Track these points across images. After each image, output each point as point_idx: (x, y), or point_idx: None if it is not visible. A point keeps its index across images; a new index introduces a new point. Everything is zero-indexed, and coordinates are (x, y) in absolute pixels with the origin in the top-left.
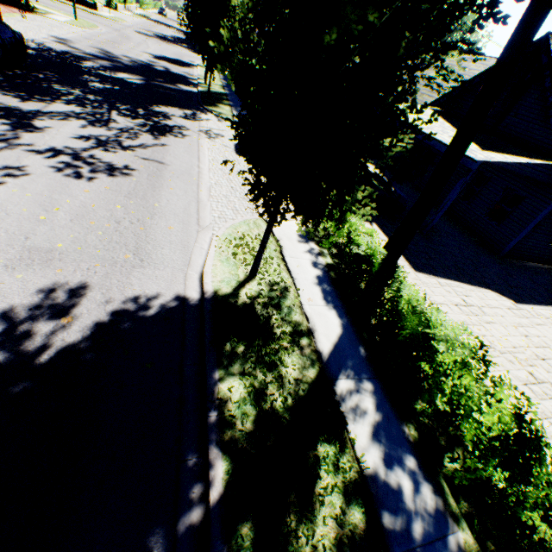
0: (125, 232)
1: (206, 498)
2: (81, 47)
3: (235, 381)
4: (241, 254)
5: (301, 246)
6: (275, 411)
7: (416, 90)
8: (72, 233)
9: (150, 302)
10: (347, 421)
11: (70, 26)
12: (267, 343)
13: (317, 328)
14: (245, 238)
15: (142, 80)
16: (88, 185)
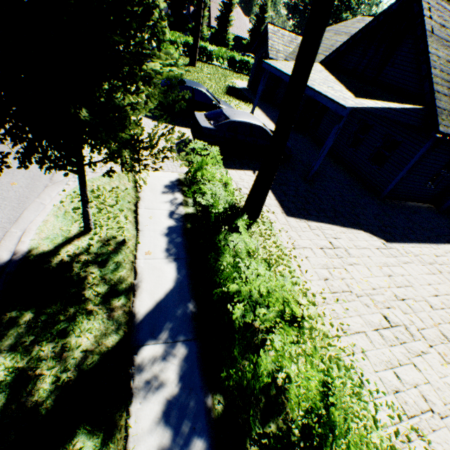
0: None
1: None
2: None
3: None
4: None
5: (164, 196)
6: (35, 398)
7: None
8: None
9: None
10: (131, 401)
11: None
12: (66, 308)
13: (144, 284)
14: (99, 191)
15: None
16: None
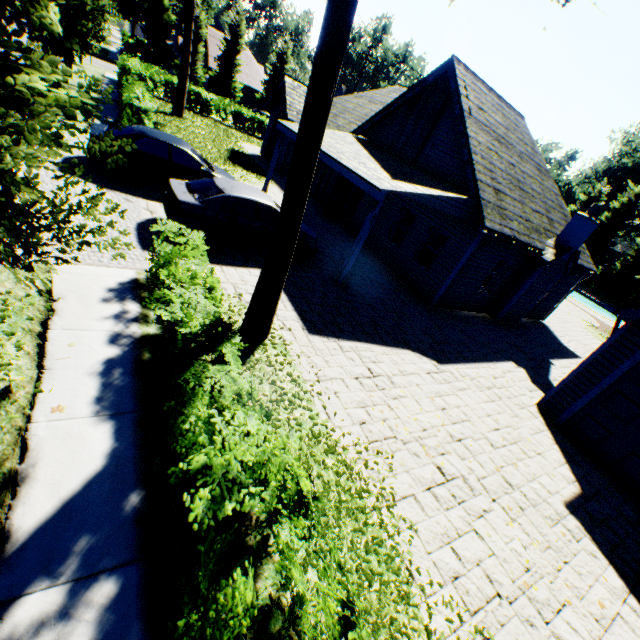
0: None
1: None
2: None
3: None
4: None
5: (104, 308)
6: None
7: None
8: None
9: None
10: None
11: None
12: None
13: (41, 470)
14: None
15: None
16: None
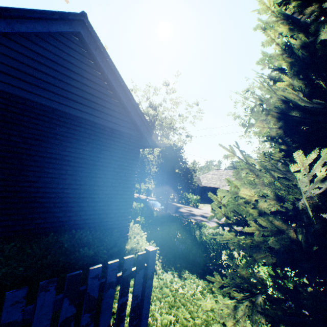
0: None
1: None
2: None
3: None
4: None
5: None
6: None
7: None
8: None
9: None
10: None
11: None
12: None
13: None
14: None
15: None
16: None
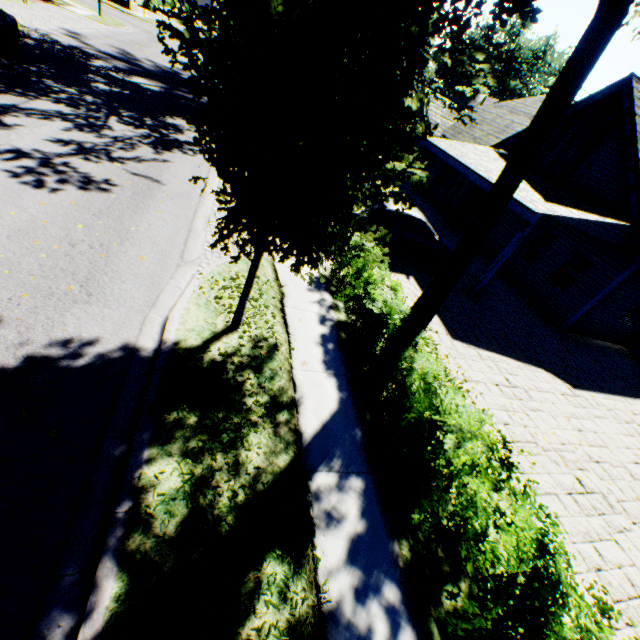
0: (78, 258)
1: (77, 635)
2: (96, 45)
3: (169, 465)
4: (228, 298)
5: (310, 295)
6: (216, 511)
7: (427, 102)
8: (4, 252)
9: (84, 349)
10: (315, 531)
11: (90, 21)
12: (230, 416)
13: (306, 400)
14: (238, 279)
15: (162, 88)
16: (48, 197)
